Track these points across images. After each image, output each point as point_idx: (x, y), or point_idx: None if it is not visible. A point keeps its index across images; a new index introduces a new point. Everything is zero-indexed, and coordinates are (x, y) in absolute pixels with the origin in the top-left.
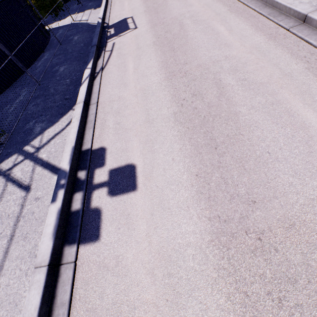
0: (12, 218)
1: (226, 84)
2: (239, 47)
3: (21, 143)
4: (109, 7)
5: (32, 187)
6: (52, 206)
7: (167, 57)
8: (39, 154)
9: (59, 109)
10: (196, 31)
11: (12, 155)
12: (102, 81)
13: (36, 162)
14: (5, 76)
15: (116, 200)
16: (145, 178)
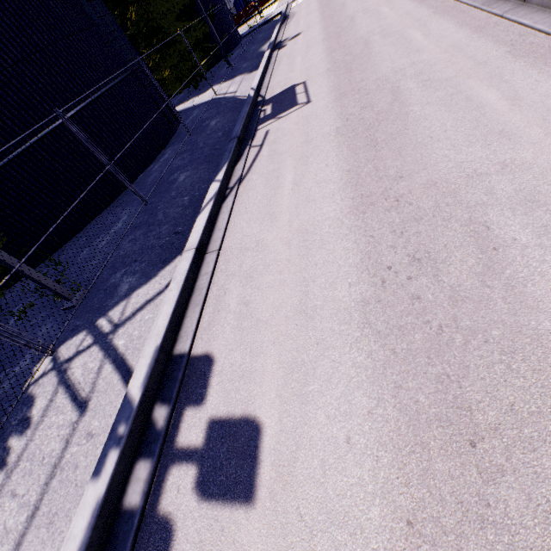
0: (46, 466)
1: (505, 241)
2: (541, 139)
3: (96, 312)
4: (271, 69)
5: (90, 406)
6: (90, 488)
7: (359, 162)
8: (115, 338)
9: (163, 252)
10: (428, 103)
11: (79, 333)
12: (235, 205)
13: (108, 353)
14: (107, 188)
15: (206, 514)
16: (276, 473)
